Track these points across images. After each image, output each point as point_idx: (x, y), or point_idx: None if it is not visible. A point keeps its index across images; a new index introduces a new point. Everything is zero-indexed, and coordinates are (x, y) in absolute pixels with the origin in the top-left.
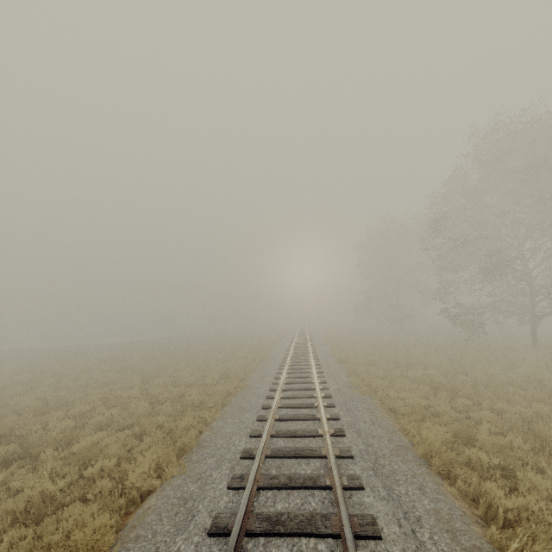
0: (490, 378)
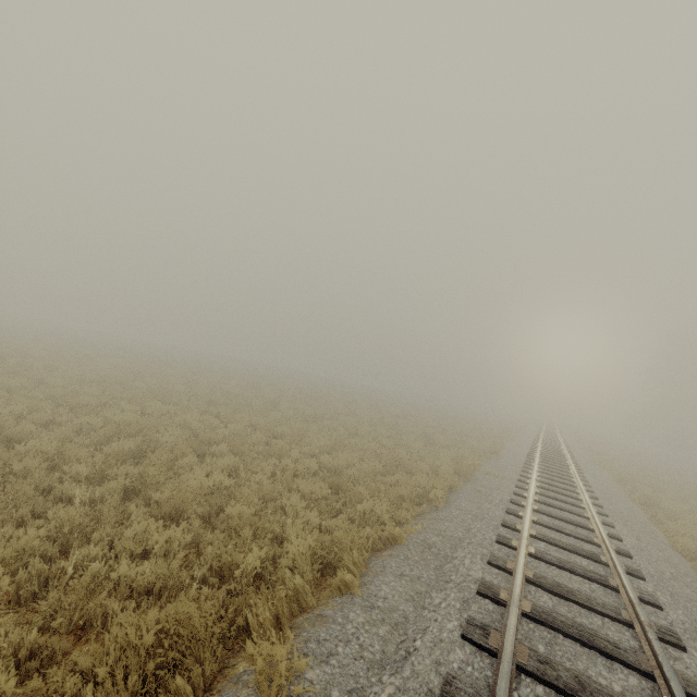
0: None
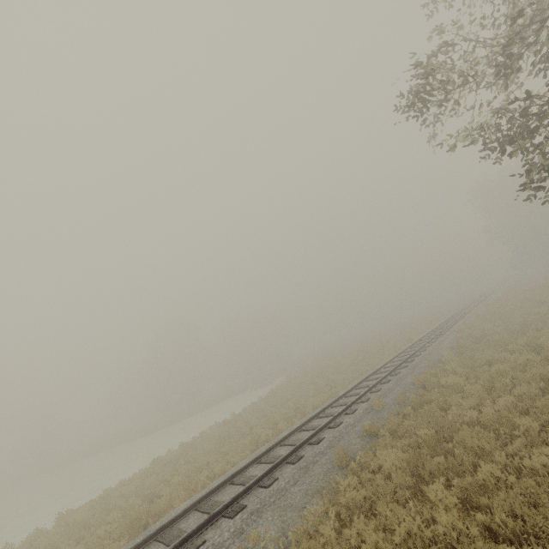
0: None
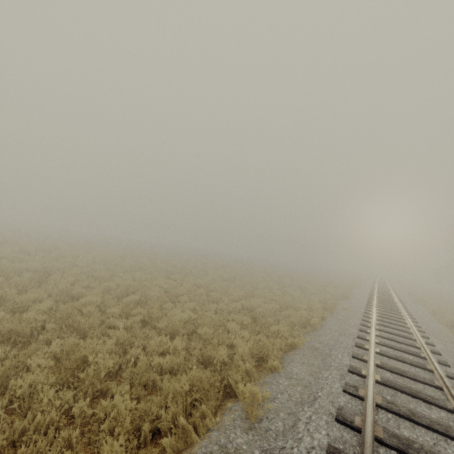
0: None
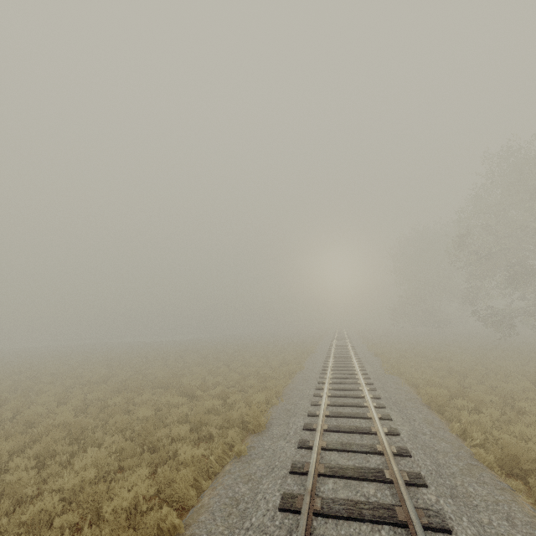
0: (501, 368)
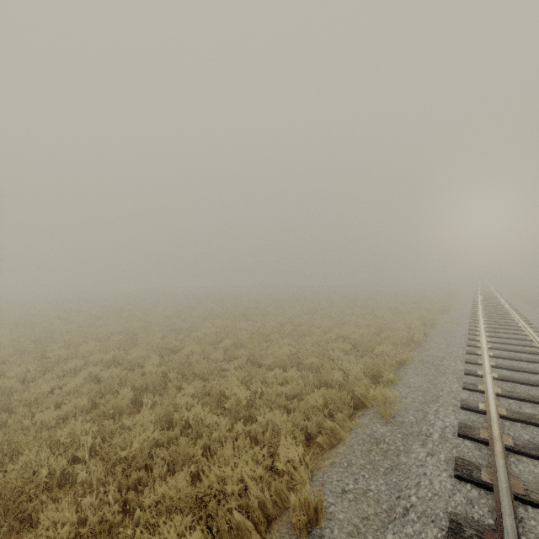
0: None
